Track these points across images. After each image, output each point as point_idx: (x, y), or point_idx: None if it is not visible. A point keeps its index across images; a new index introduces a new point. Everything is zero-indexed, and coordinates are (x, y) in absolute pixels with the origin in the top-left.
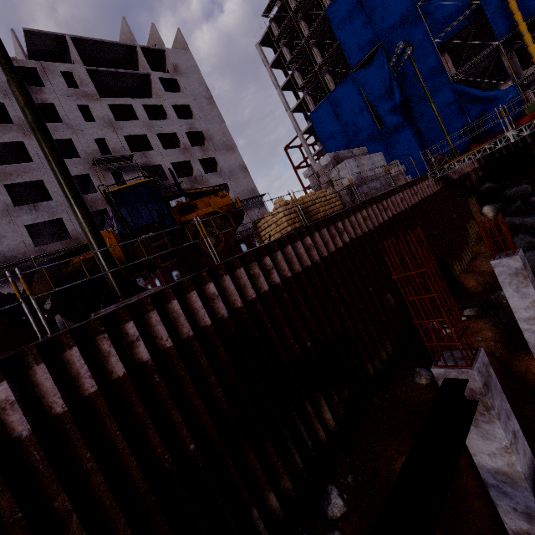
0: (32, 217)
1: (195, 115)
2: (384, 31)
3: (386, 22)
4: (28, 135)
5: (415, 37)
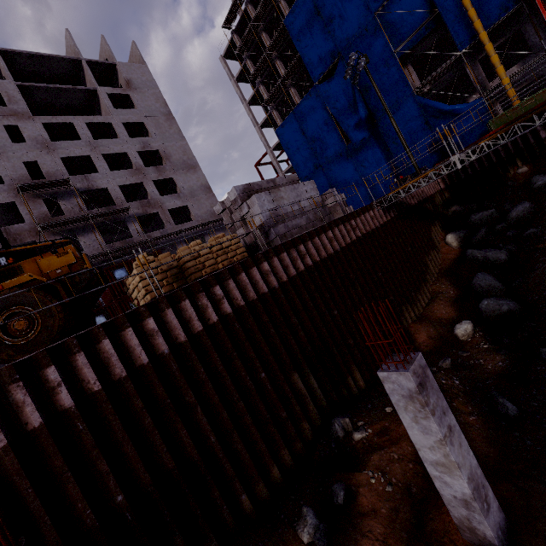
0: None
1: (150, 133)
2: (344, 42)
3: (345, 32)
4: None
5: (375, 47)
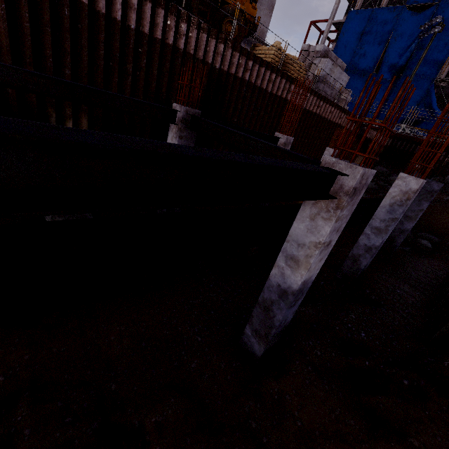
0: None
1: None
2: None
3: None
4: None
5: None
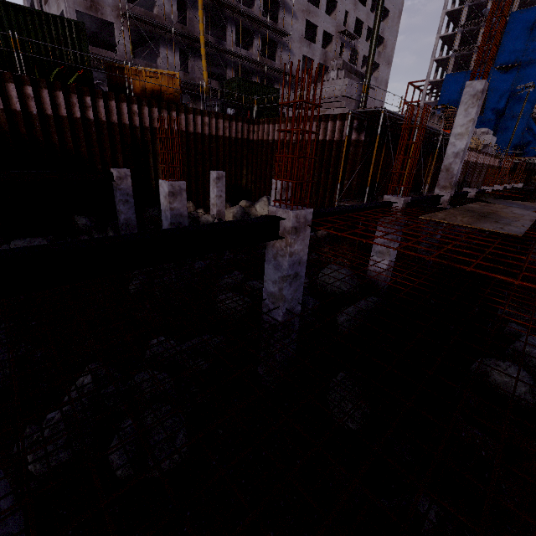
0: (306, 51)
1: (388, 22)
2: (528, 59)
3: (533, 54)
4: None
5: None
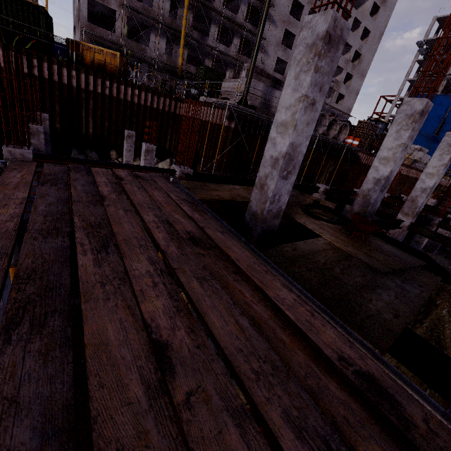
0: (281, 54)
1: (367, 41)
2: None
3: None
4: (308, 4)
5: None
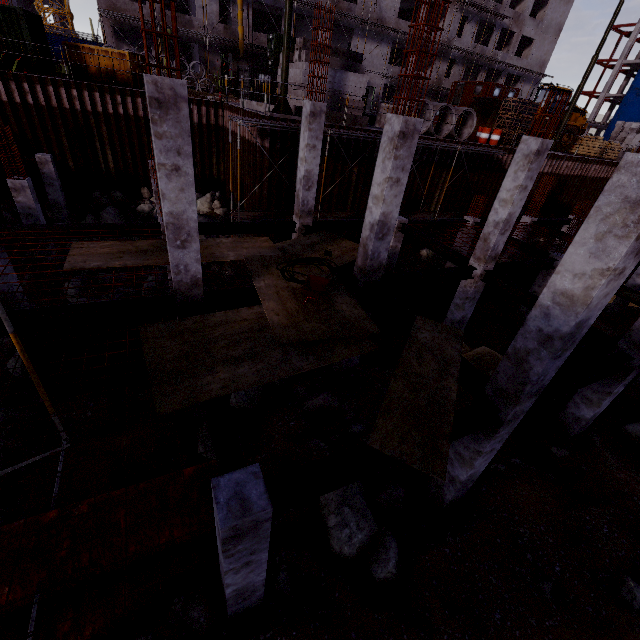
0: None
1: None
2: None
3: None
4: None
5: None
